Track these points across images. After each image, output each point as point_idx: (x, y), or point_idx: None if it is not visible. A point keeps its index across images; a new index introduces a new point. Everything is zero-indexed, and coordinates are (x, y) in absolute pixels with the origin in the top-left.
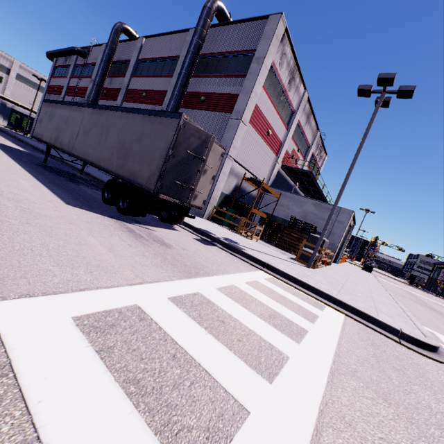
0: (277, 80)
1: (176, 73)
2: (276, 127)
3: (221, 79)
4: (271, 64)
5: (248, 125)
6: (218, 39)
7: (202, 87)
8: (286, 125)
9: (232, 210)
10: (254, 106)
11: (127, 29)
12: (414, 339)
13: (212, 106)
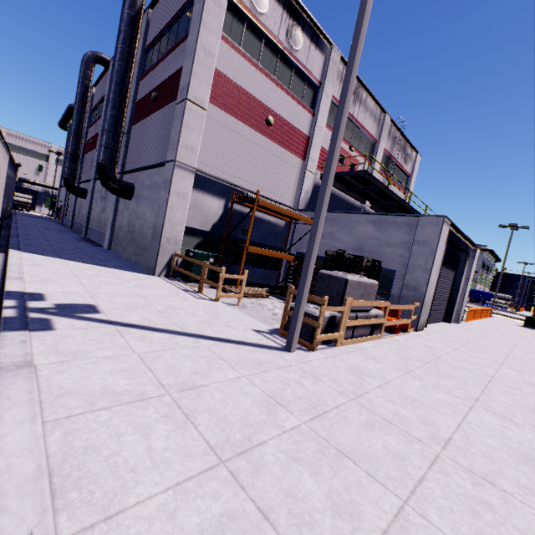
0: (258, 30)
1: (133, 79)
2: (285, 112)
3: (170, 56)
4: (233, 2)
5: (214, 109)
6: (166, 6)
7: (154, 80)
8: (307, 107)
9: (207, 254)
10: (217, 76)
11: (100, 57)
12: None
13: (163, 100)
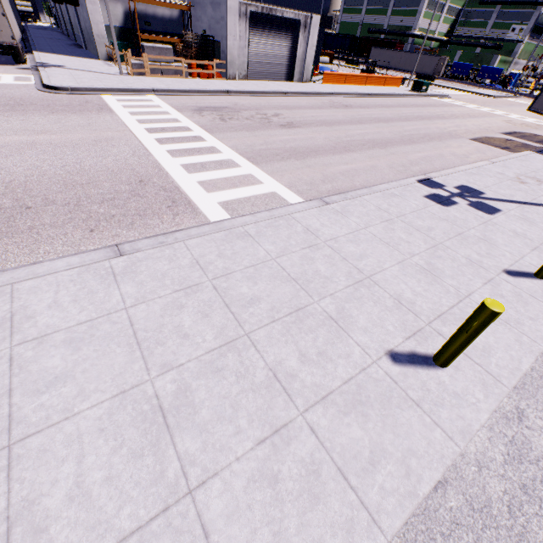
0: None
1: None
2: None
3: None
4: None
5: None
6: None
7: None
8: None
9: (120, 43)
10: None
11: None
12: (45, 85)
13: None
